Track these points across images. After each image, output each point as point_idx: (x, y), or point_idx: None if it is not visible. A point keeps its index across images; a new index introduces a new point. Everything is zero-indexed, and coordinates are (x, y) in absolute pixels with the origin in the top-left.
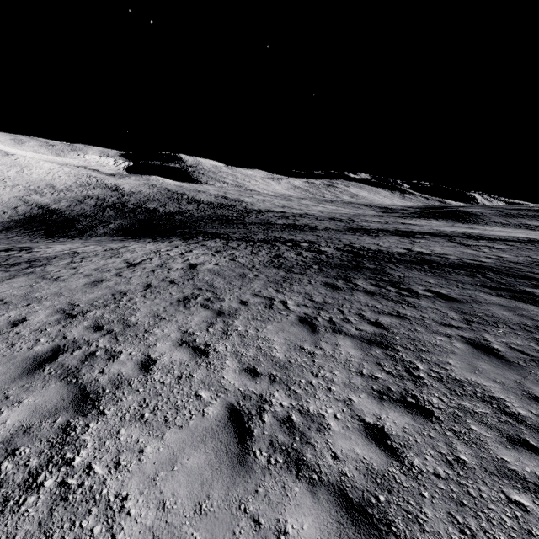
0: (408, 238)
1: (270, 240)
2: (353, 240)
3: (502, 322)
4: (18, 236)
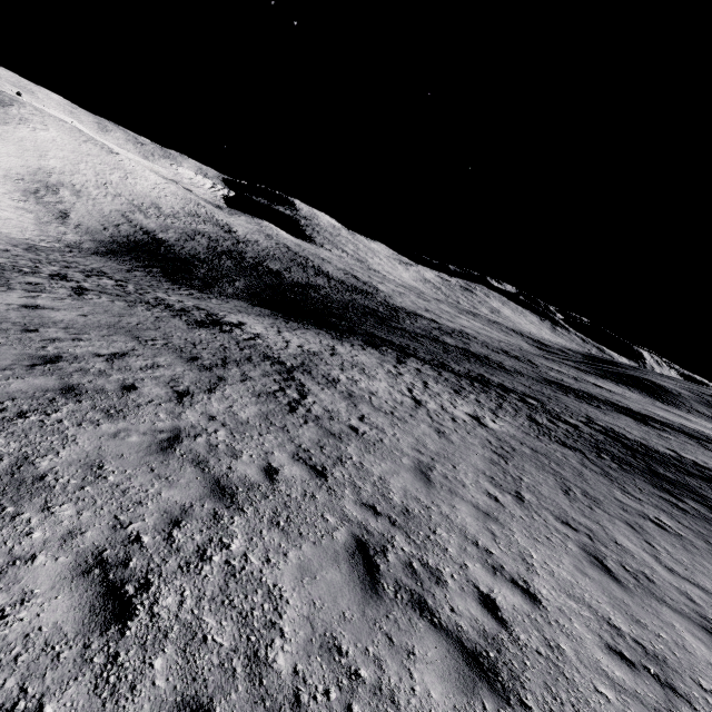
0: (646, 426)
1: (480, 379)
2: (582, 410)
3: None
4: (135, 270)
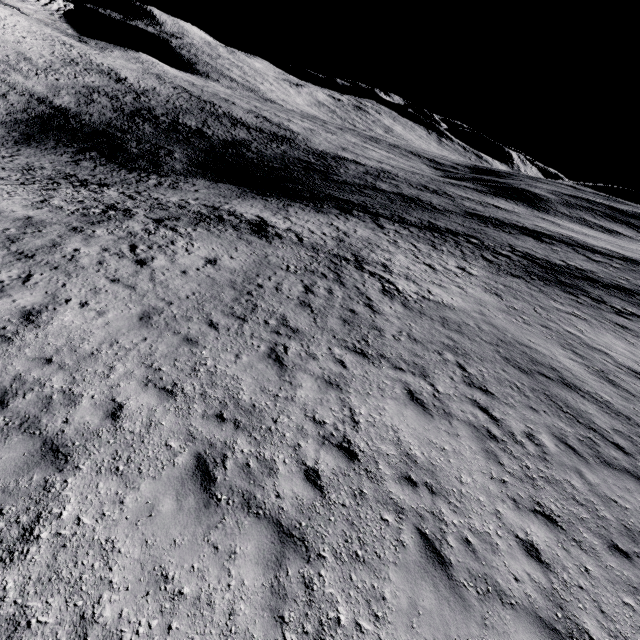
0: (543, 243)
1: (433, 228)
2: (504, 239)
3: None
4: (78, 159)
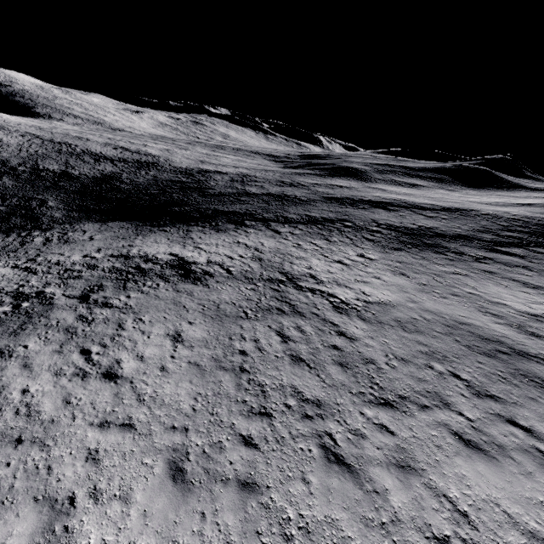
0: (391, 211)
1: (313, 220)
2: (365, 216)
3: (515, 265)
4: None
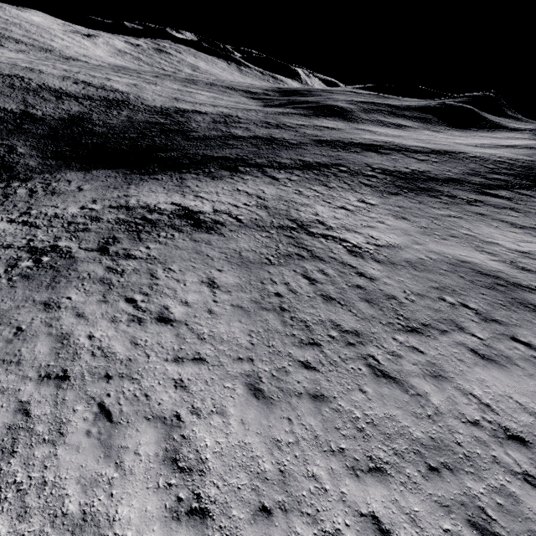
0: (383, 155)
1: (308, 165)
2: (359, 160)
3: (503, 207)
4: None
